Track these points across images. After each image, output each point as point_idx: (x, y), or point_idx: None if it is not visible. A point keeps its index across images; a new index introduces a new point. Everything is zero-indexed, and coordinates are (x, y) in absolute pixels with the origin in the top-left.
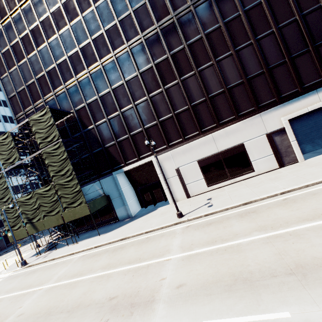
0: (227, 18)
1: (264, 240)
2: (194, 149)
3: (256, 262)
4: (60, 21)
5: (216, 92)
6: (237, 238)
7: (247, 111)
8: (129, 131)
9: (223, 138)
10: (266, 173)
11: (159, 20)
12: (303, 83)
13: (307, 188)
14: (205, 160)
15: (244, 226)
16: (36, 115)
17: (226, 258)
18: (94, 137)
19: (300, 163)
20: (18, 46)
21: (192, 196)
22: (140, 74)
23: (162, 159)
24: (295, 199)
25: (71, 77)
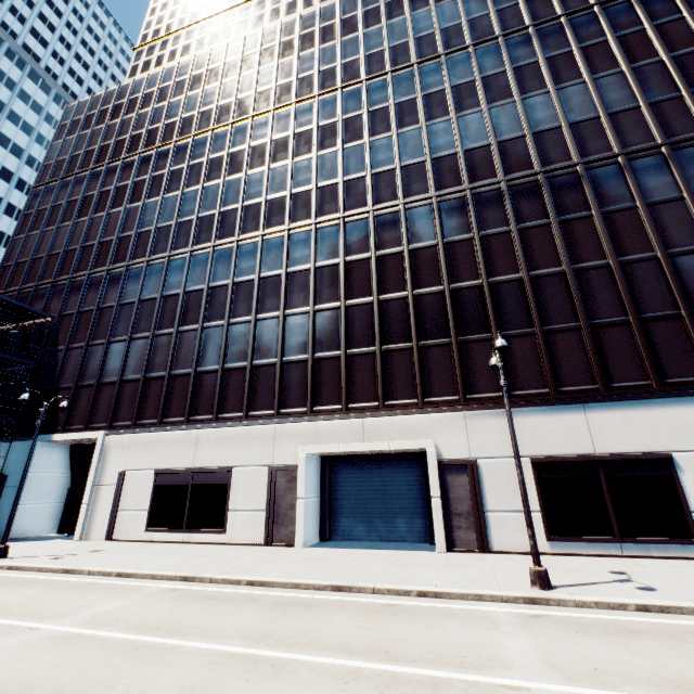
0: (293, 267)
1: None
2: (164, 447)
3: None
4: (120, 199)
5: (236, 364)
6: None
7: (262, 412)
8: (101, 375)
9: (210, 445)
10: (238, 545)
11: (220, 239)
12: (352, 400)
13: (148, 580)
14: (167, 475)
15: None
16: None
17: None
18: (56, 364)
19: (286, 549)
20: (59, 209)
21: (115, 539)
22: (161, 298)
23: (113, 444)
24: (86, 587)
25: (86, 268)
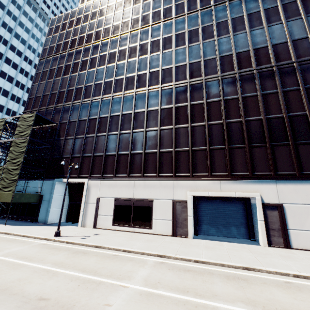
0: (178, 104)
1: (39, 269)
2: (118, 187)
3: (2, 277)
4: (84, 66)
5: (151, 150)
6: (35, 262)
7: (166, 174)
8: (83, 152)
9: (141, 188)
10: (159, 235)
11: (138, 88)
12: (213, 171)
13: (141, 255)
14: (120, 200)
15: (58, 258)
16: (26, 115)
17: (1, 269)
18: (60, 146)
19: (185, 239)
20: (54, 71)
21: (97, 228)
22: (110, 116)
23: (92, 184)
24: (116, 257)
25: (70, 100)
